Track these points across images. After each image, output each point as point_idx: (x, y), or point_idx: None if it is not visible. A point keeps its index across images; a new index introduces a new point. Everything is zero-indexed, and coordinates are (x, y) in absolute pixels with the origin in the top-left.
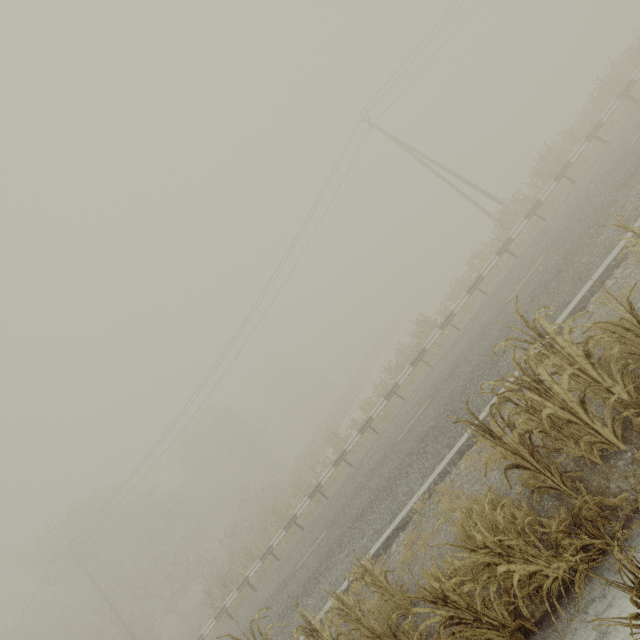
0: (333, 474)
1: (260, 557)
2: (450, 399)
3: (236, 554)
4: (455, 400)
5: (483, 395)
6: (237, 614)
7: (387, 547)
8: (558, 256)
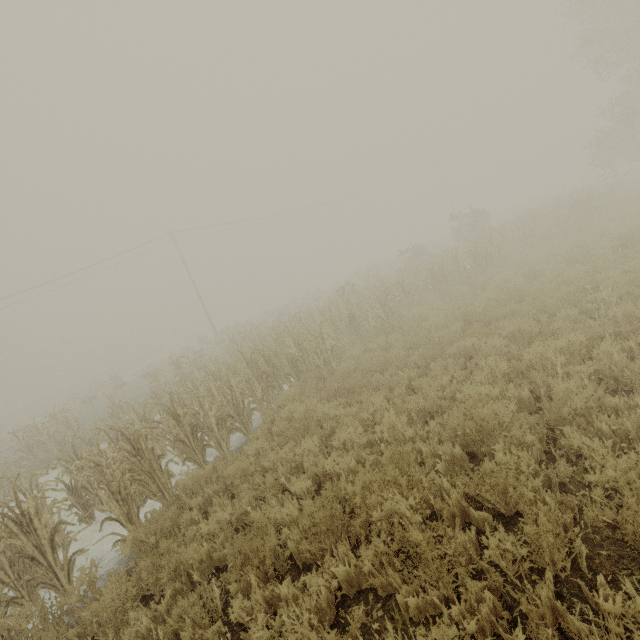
0: None
1: None
2: None
3: None
4: None
5: None
6: None
7: None
8: None
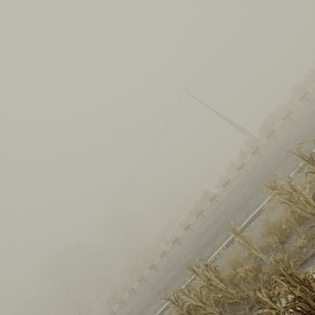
0: (162, 257)
1: (128, 291)
2: (199, 248)
3: (120, 286)
4: (199, 251)
5: (206, 256)
6: (118, 314)
7: (162, 314)
8: (249, 191)
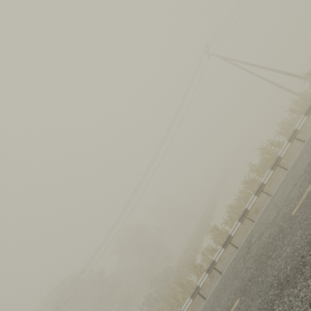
0: None
1: None
2: None
3: None
4: None
5: None
6: None
7: None
8: None
